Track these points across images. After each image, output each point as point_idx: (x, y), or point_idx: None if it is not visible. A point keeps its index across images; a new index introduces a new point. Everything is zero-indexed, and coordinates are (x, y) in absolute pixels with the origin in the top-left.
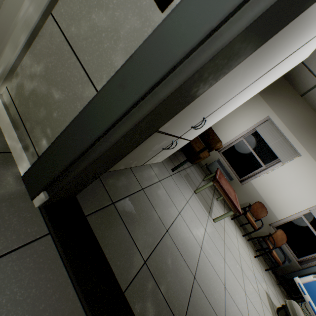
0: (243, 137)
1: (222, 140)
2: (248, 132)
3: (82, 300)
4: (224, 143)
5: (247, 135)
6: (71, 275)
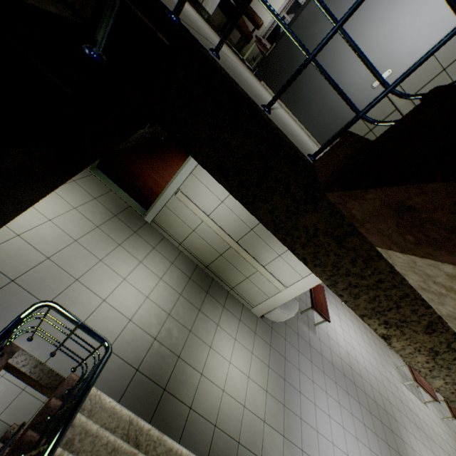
0: (285, 12)
1: (264, 22)
2: (288, 2)
3: (203, 19)
4: (266, 25)
5: (287, 8)
6: (196, 11)
